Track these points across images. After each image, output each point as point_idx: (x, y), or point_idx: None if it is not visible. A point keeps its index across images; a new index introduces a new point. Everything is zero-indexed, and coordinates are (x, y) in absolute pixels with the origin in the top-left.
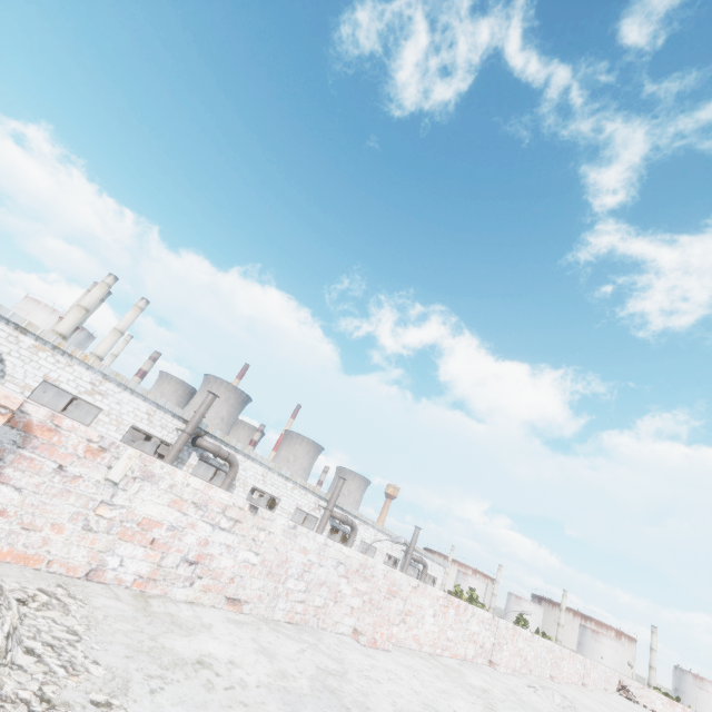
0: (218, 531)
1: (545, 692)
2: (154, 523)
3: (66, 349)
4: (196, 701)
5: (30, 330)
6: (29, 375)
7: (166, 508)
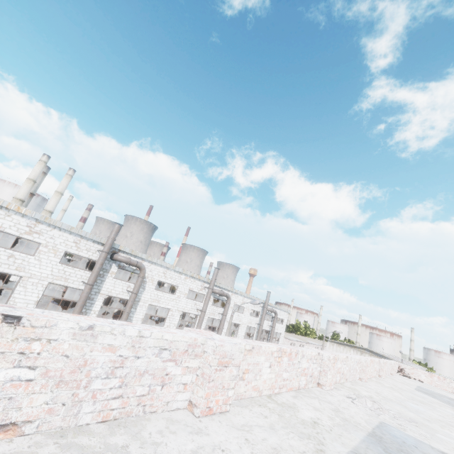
0: None
1: (360, 400)
2: None
3: (2, 204)
4: None
5: None
6: None
7: None
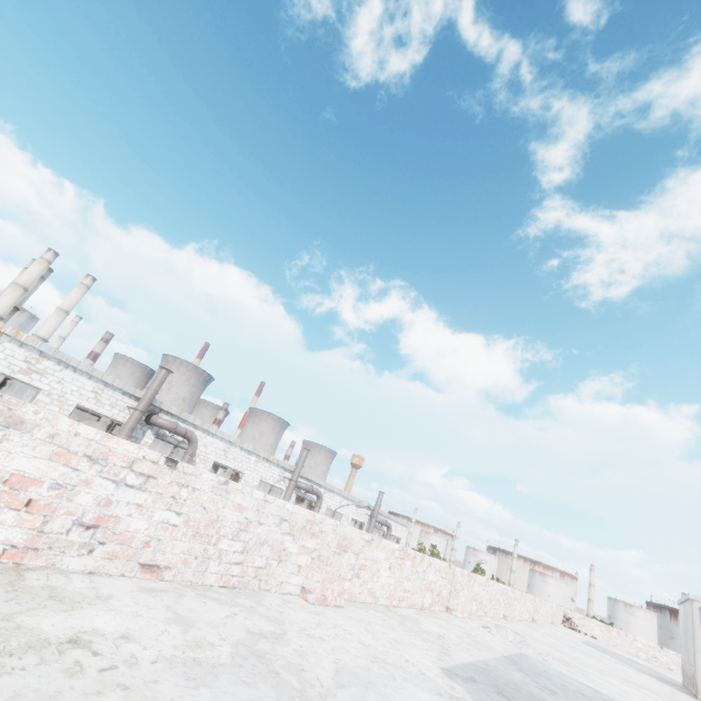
0: (124, 488)
1: (499, 631)
2: (28, 481)
3: None
4: (42, 693)
5: None
6: None
7: (46, 463)
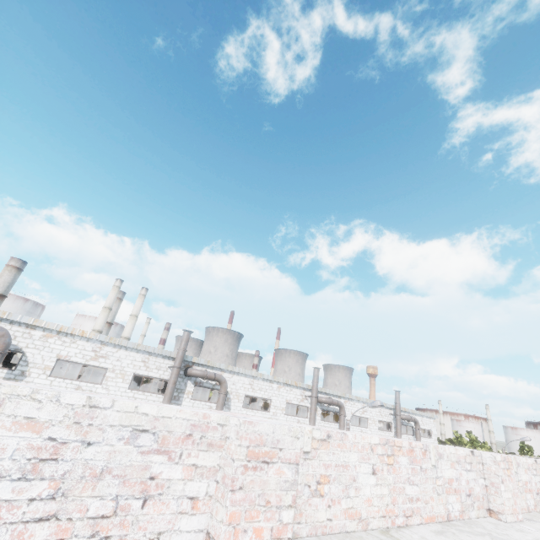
0: None
1: None
2: None
3: (67, 331)
4: None
5: (37, 325)
6: (46, 358)
7: None
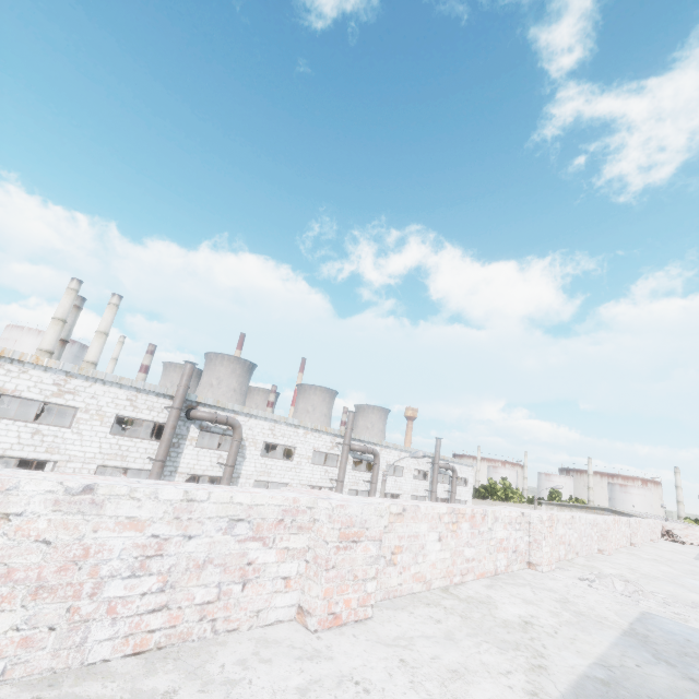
0: None
1: (602, 582)
2: None
3: (12, 356)
4: None
5: None
6: None
7: None
